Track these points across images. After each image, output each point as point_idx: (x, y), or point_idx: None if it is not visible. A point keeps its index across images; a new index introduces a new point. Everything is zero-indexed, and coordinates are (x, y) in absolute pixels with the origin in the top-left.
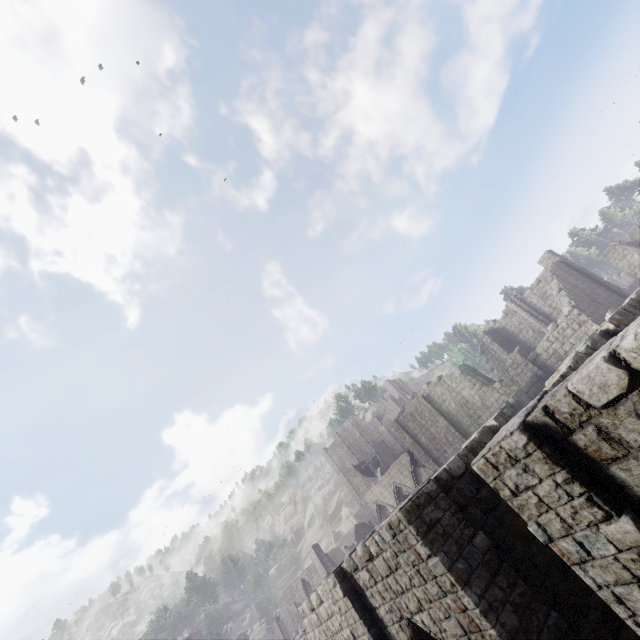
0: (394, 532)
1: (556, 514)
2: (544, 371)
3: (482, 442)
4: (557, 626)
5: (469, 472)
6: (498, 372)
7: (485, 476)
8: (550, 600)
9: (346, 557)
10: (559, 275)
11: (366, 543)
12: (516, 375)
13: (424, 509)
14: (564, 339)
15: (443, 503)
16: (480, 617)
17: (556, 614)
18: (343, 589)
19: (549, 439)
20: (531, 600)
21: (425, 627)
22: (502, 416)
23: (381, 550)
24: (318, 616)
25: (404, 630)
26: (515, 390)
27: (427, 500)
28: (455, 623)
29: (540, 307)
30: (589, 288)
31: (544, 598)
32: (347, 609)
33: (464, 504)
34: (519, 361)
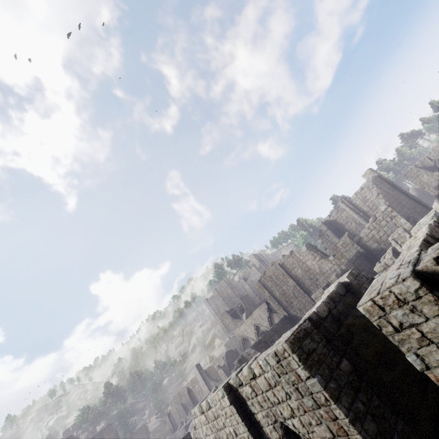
0: (279, 359)
1: (438, 347)
2: (364, 249)
3: (338, 293)
4: (404, 431)
5: (331, 314)
6: (329, 250)
7: (370, 316)
8: (394, 410)
9: (233, 376)
10: (377, 185)
11: (251, 366)
12: (345, 251)
13: (303, 341)
14: (380, 228)
15: (316, 337)
16: (349, 425)
17: (402, 421)
18: (230, 399)
19: (436, 285)
20: (384, 411)
21: (295, 429)
22: (352, 275)
23: (263, 371)
24: (206, 417)
25: (277, 430)
26: (343, 262)
27: (305, 335)
28: (325, 428)
29: (361, 207)
30: (396, 195)
31: (390, 409)
32: (232, 414)
33: (329, 338)
34: (348, 242)
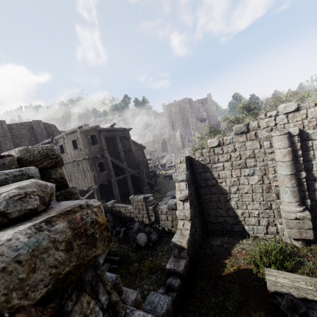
0: None
1: None
2: None
3: None
4: None
5: None
6: None
7: None
8: None
9: None
10: None
11: None
12: None
13: None
14: None
15: None
16: None
17: None
18: None
19: None
20: None
21: None
22: None
23: None
24: None
25: None
26: None
27: None
28: None
29: None
30: None
31: None
32: None
33: None
34: None
